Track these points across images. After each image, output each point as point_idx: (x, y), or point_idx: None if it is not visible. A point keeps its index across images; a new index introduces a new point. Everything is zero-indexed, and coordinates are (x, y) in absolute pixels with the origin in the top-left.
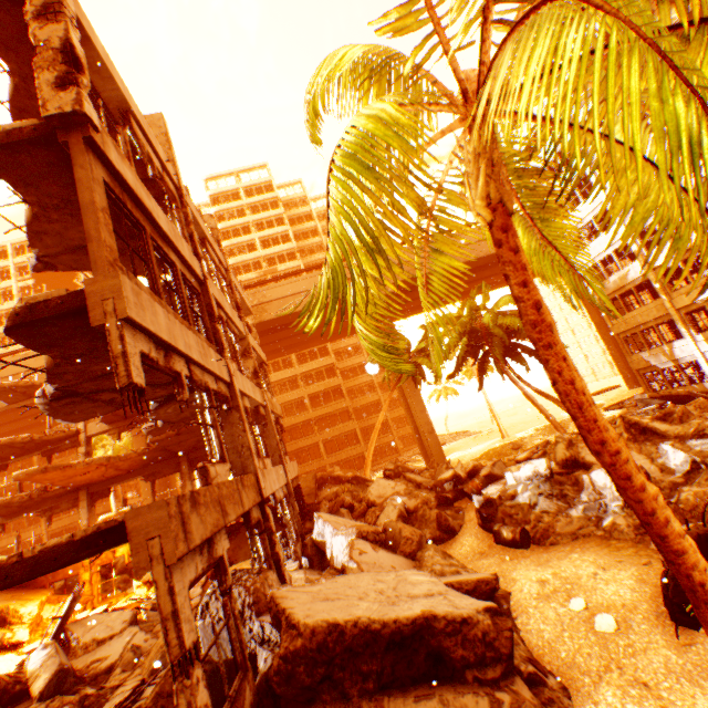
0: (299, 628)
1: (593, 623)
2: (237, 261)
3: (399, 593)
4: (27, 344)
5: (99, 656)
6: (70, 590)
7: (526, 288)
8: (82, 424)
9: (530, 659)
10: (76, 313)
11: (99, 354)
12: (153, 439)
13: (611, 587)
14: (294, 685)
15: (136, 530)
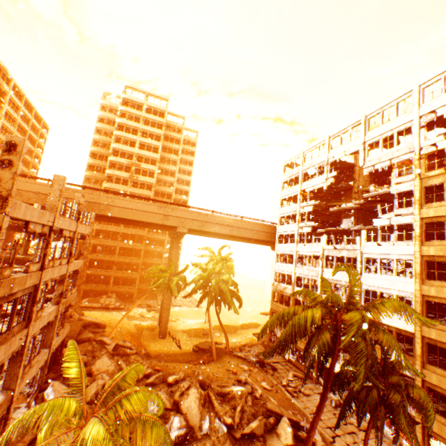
0: None
1: None
2: (119, 147)
3: None
4: None
5: None
6: None
7: None
8: None
9: None
10: None
11: None
12: None
13: None
14: None
15: None
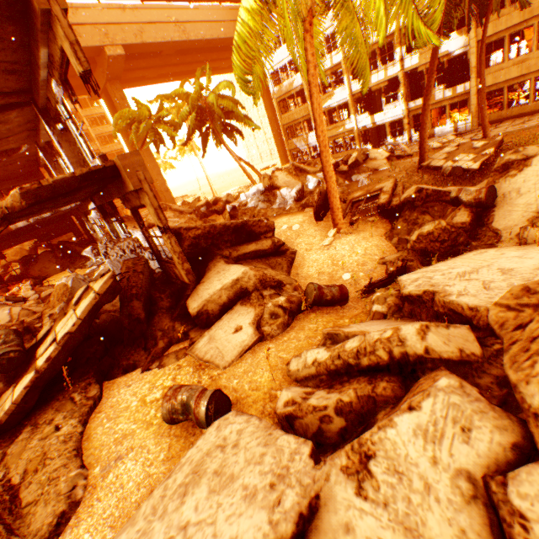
0: (197, 228)
1: (292, 229)
2: None
3: None
4: None
5: None
6: None
7: (313, 57)
8: None
9: None
10: None
11: None
12: None
13: (296, 220)
14: (200, 249)
15: (127, 167)
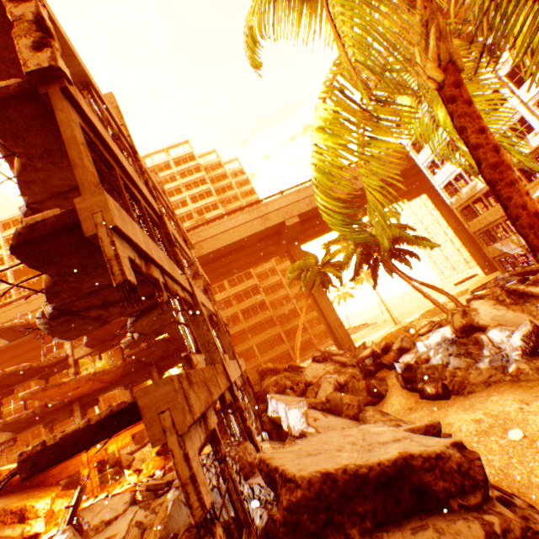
0: (296, 481)
1: (536, 448)
2: None
3: (370, 442)
4: (29, 263)
5: (108, 535)
6: (73, 485)
7: (483, 134)
8: (69, 350)
9: (492, 485)
10: (70, 229)
11: (88, 271)
12: (128, 353)
13: None
14: (300, 533)
15: (147, 406)
